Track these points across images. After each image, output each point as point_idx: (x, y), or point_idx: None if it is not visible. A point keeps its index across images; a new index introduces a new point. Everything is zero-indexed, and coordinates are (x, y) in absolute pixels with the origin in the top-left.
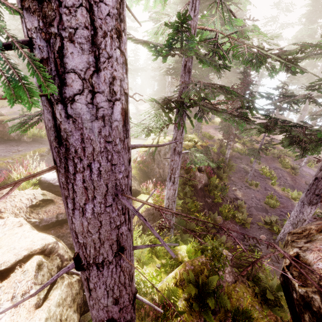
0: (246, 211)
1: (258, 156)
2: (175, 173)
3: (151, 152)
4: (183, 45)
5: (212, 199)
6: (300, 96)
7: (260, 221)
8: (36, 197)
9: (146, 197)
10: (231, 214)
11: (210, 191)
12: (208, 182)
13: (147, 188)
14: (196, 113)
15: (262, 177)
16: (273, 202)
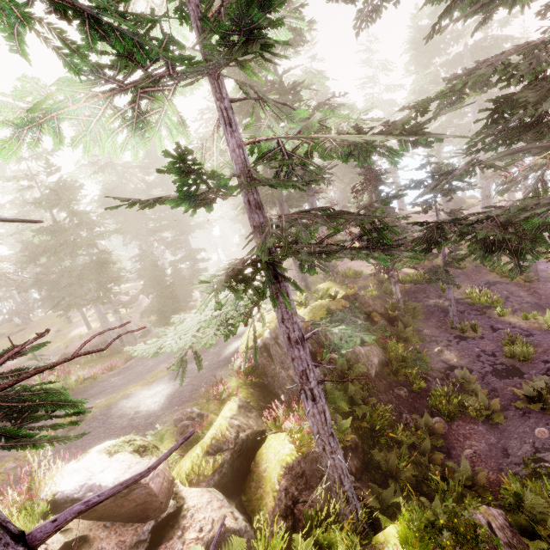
0: (481, 386)
1: (449, 279)
2: (309, 380)
3: (261, 346)
4: (210, 186)
5: (406, 387)
6: (461, 168)
7: (517, 397)
8: (50, 545)
9: (280, 440)
10: (456, 403)
11: (396, 372)
12: (385, 356)
13: (277, 417)
14: (301, 264)
15: (476, 308)
16: (521, 348)
